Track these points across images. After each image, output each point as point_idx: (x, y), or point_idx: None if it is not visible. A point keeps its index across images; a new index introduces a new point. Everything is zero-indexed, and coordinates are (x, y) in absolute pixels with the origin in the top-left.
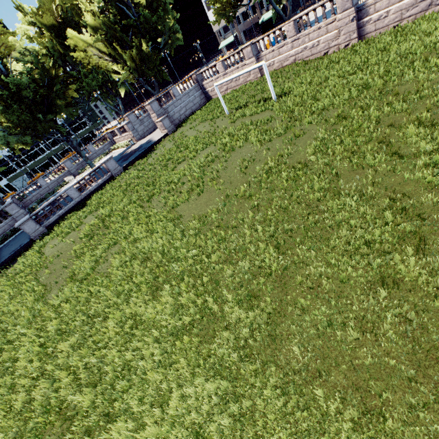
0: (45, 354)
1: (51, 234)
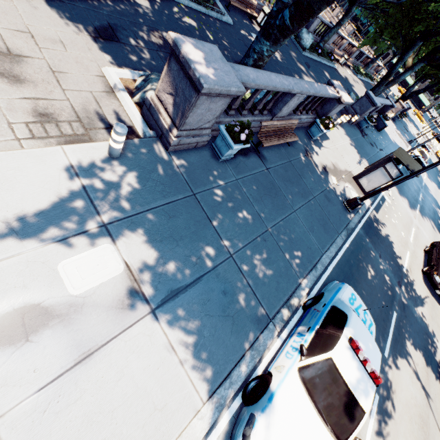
0: None
1: None
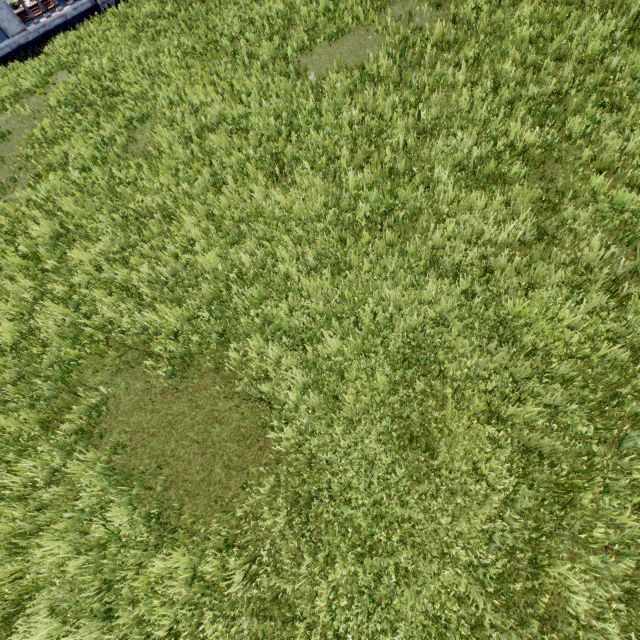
0: (41, 270)
1: None
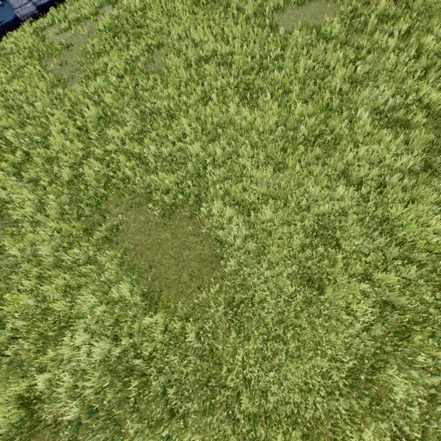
0: (88, 138)
1: (47, 18)
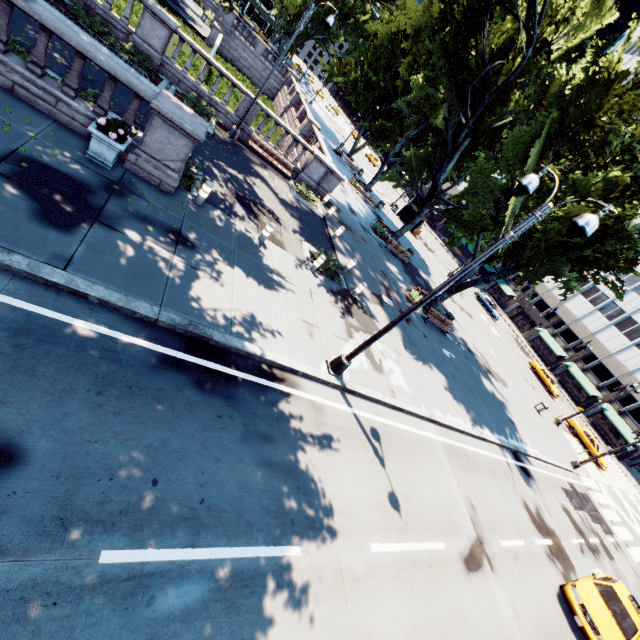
0: None
1: None
